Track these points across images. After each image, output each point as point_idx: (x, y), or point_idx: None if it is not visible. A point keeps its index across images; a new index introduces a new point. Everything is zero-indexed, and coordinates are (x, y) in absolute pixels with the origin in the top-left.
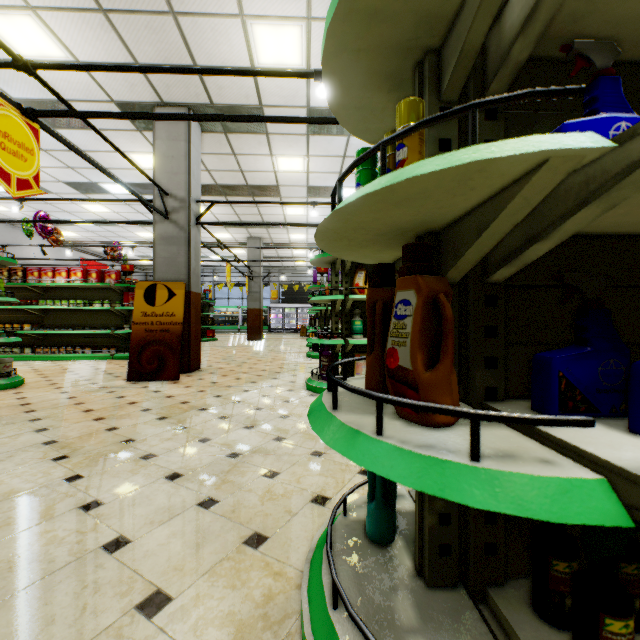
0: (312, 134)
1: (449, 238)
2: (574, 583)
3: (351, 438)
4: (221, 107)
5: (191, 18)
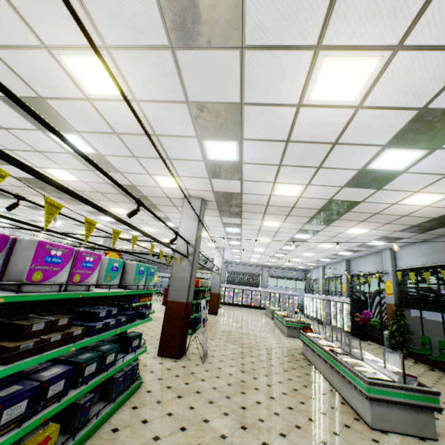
0: (22, 205)
1: None
2: None
3: None
4: (2, 193)
5: (39, 197)
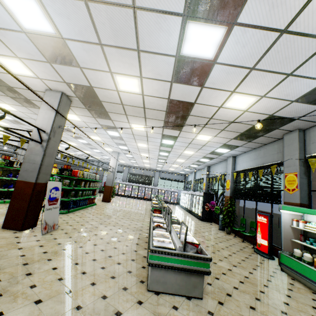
0: None
1: (1, 178)
2: (3, 195)
3: None
4: None
5: None
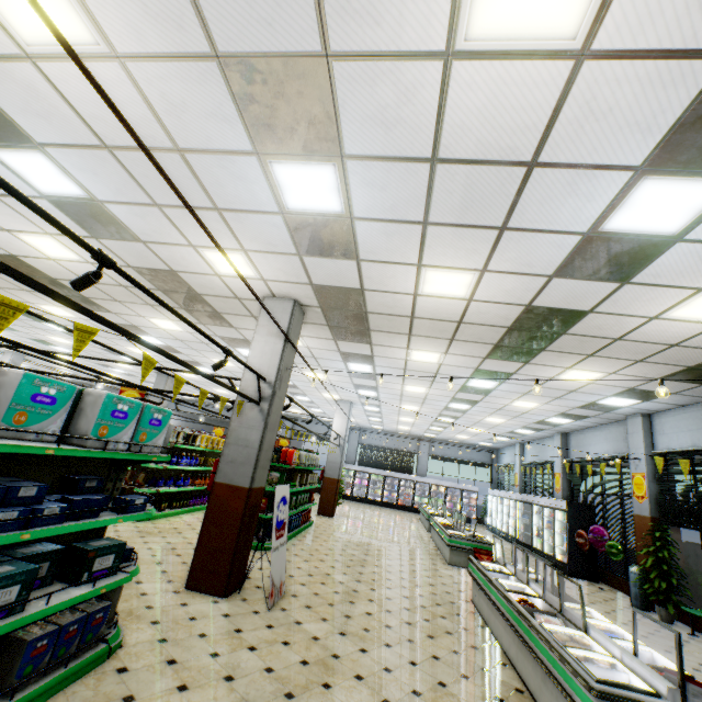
0: None
1: (147, 467)
2: None
3: (137, 489)
4: None
5: (33, 294)
